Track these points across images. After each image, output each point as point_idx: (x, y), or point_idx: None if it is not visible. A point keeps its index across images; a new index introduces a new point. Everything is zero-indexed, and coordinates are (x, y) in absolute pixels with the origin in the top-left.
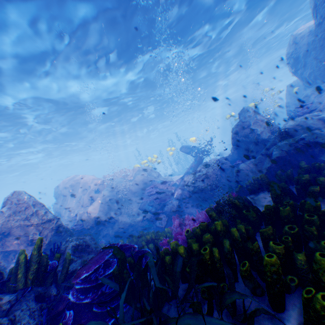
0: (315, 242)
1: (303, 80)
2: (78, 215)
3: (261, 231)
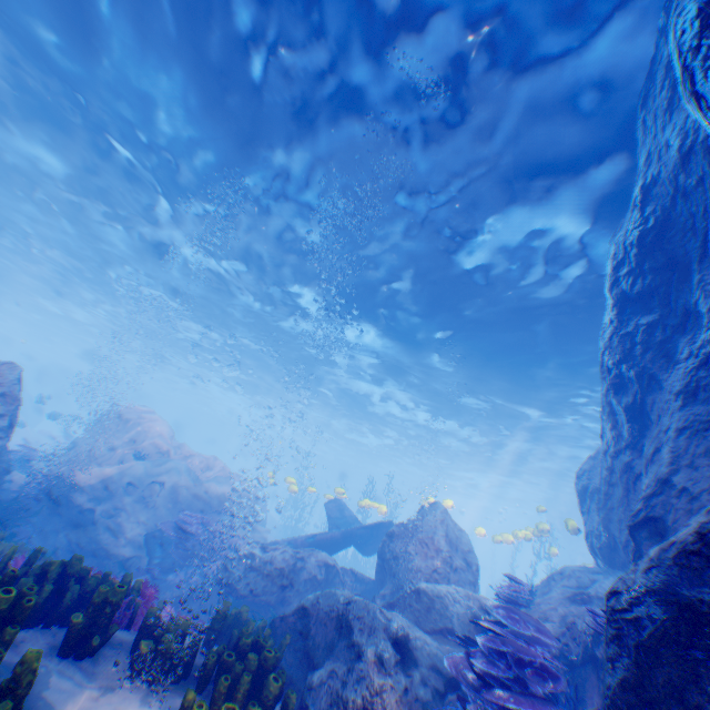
0: None
1: None
2: (68, 466)
3: None
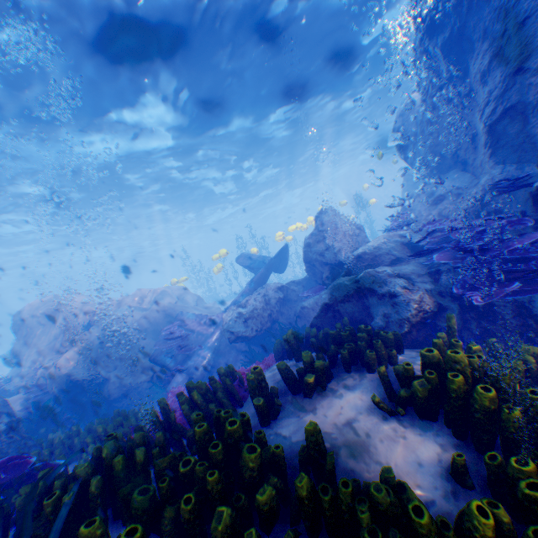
0: (196, 489)
1: (416, 173)
2: (42, 368)
3: (155, 463)
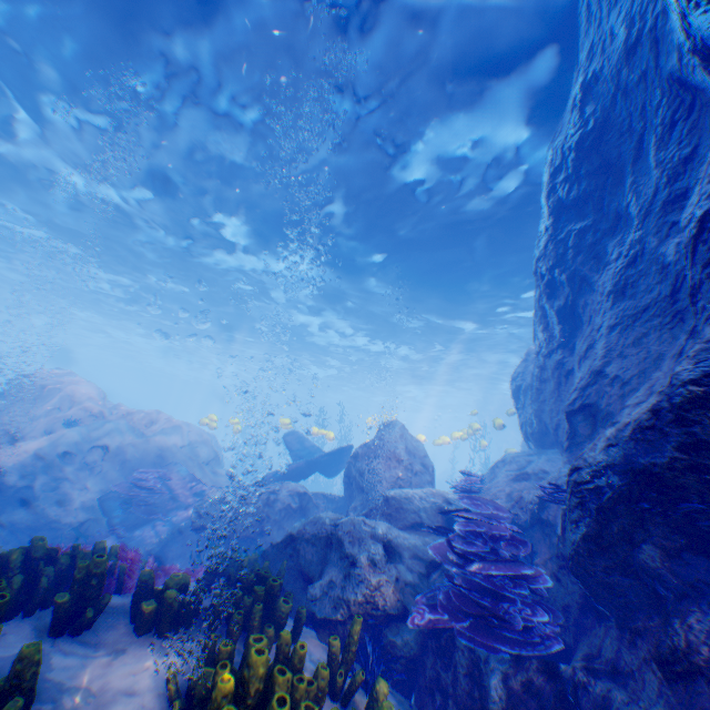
0: None
1: None
2: None
3: None
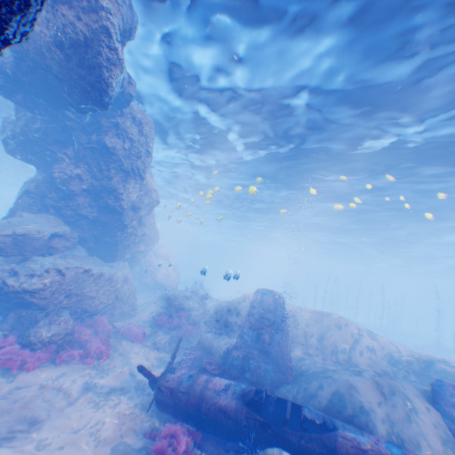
0: None
1: None
2: None
3: None
